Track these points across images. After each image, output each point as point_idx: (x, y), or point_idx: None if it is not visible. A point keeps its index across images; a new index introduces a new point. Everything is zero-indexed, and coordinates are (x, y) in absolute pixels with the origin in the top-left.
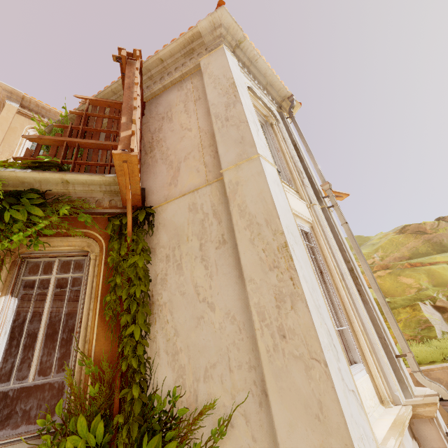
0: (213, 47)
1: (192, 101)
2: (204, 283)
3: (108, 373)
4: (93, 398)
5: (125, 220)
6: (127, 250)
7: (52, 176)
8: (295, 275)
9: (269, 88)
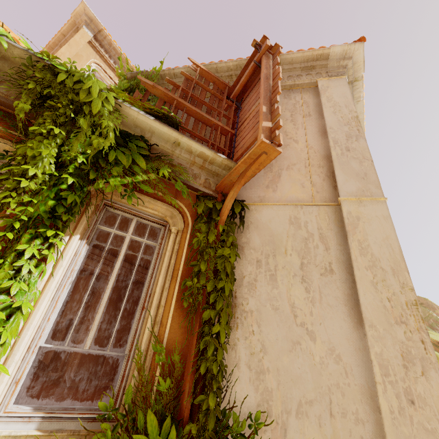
0: (336, 74)
1: (301, 115)
2: (303, 306)
3: (178, 368)
4: (158, 393)
5: (219, 205)
6: (216, 238)
7: (170, 132)
8: (427, 339)
9: None
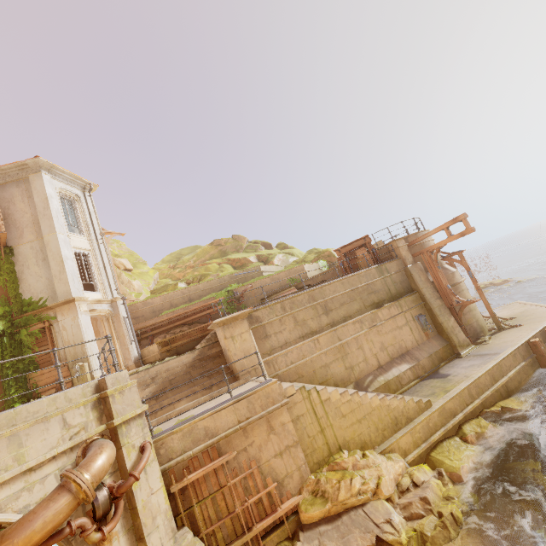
0: (36, 171)
1: (27, 197)
2: (39, 272)
3: (6, 298)
4: (2, 304)
5: (0, 252)
6: (4, 263)
7: None
8: (64, 267)
9: (75, 181)
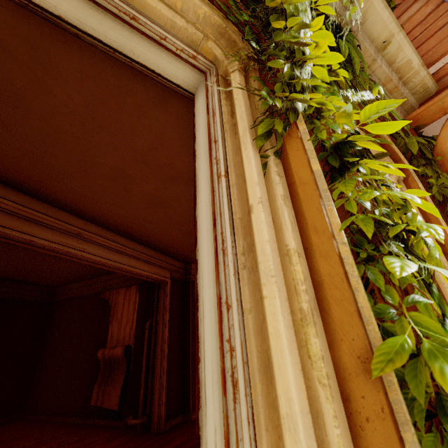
0: None
1: None
2: None
3: None
4: None
5: (432, 141)
6: None
7: (388, 20)
8: None
9: None
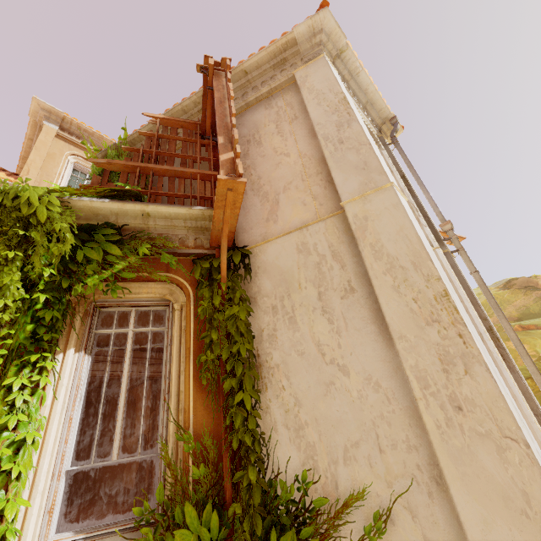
0: (312, 56)
1: (287, 121)
2: (329, 341)
3: (212, 451)
4: (196, 482)
5: (216, 262)
6: (222, 299)
7: (132, 207)
8: (464, 331)
9: (368, 108)
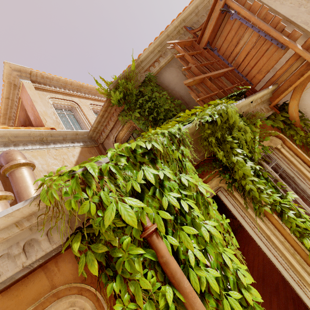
0: None
1: None
2: None
3: None
4: None
5: (287, 114)
6: (303, 131)
7: (251, 99)
8: None
9: None
